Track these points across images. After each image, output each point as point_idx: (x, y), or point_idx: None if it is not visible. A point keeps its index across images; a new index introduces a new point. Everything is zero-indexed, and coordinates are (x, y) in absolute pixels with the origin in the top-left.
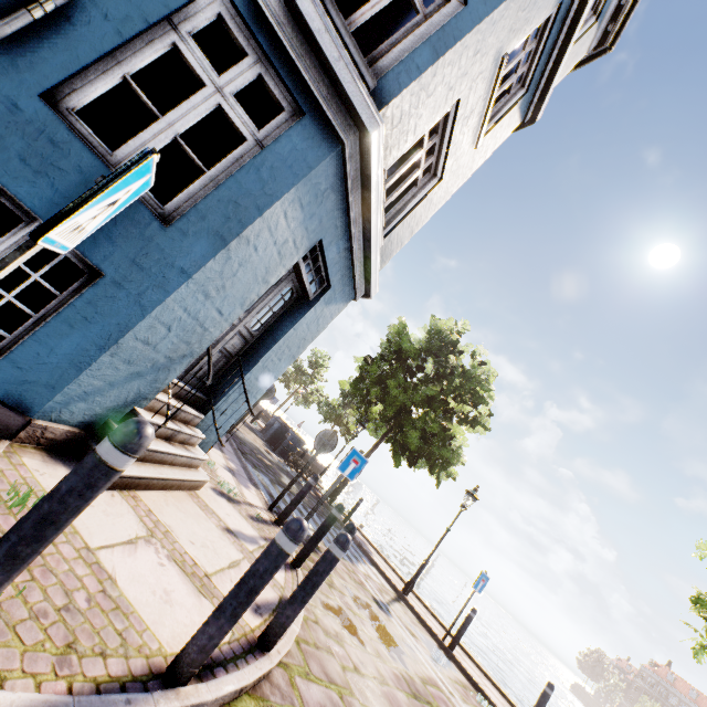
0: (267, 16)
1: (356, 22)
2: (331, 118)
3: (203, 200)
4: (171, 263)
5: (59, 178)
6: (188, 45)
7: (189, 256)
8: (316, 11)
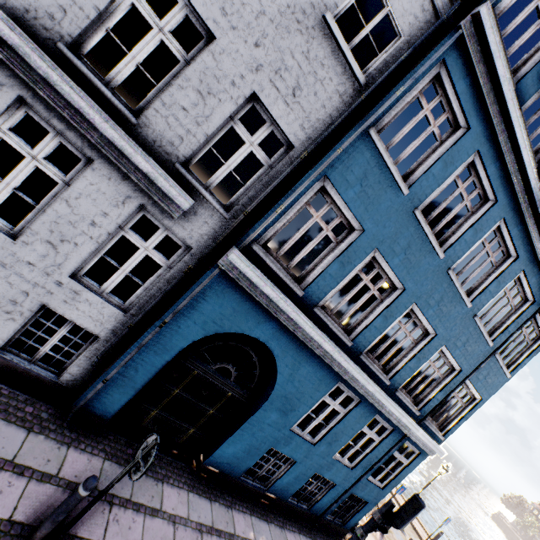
0: (417, 444)
1: (440, 420)
2: (429, 454)
3: (391, 481)
4: (381, 495)
5: (365, 490)
6: (395, 453)
7: (385, 493)
8: (432, 443)
